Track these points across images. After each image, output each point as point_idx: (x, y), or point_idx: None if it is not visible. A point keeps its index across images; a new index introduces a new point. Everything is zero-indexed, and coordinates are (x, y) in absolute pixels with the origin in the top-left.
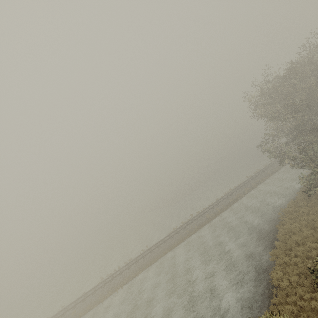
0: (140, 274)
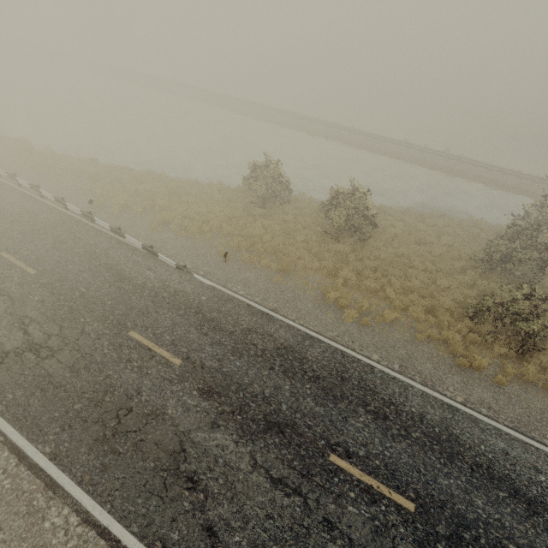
0: (320, 137)
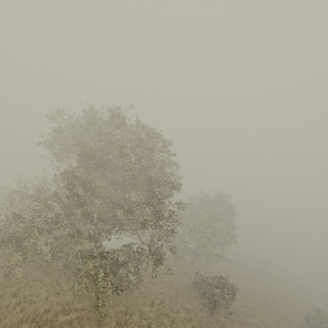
0: None
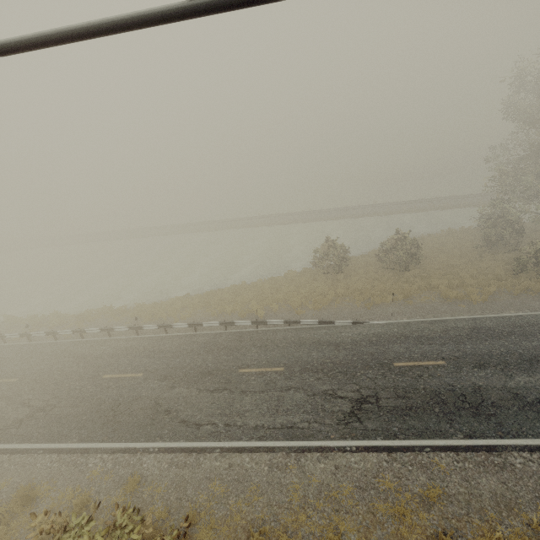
0: (291, 224)
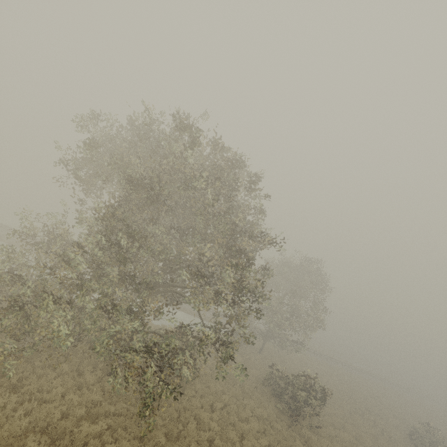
0: None
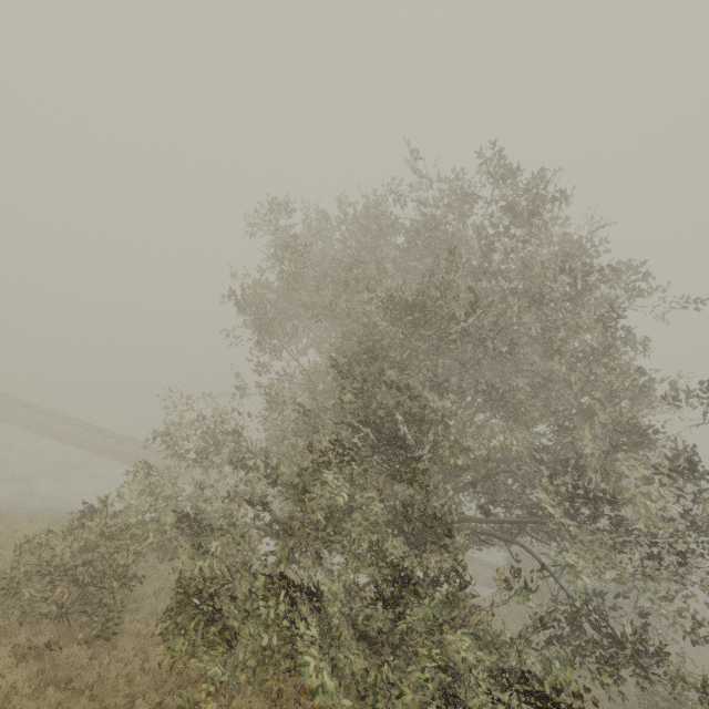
0: None
